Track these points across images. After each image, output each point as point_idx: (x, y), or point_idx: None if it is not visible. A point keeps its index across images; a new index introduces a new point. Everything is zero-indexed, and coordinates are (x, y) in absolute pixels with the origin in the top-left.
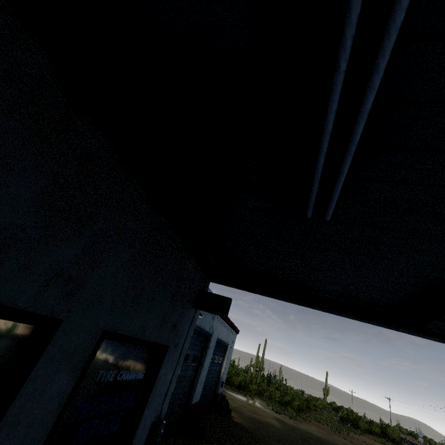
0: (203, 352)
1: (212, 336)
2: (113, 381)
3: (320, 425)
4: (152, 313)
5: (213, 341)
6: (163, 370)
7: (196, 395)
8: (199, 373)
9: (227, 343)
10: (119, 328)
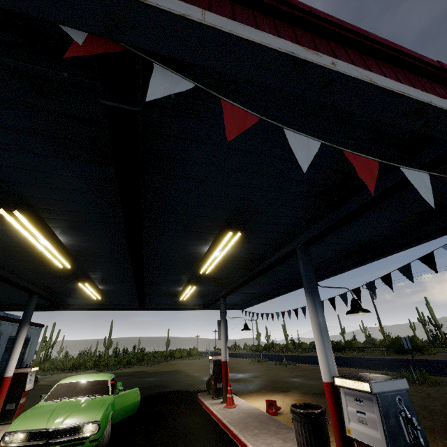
0: None
1: (2, 336)
2: None
3: (141, 367)
4: None
5: (3, 339)
6: None
7: None
8: None
9: (28, 337)
10: None
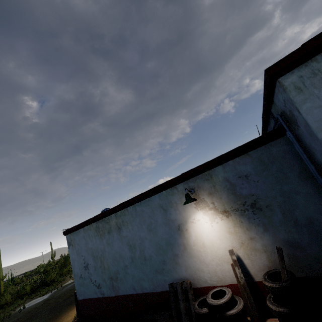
0: None
1: None
2: None
3: None
4: None
5: None
6: None
7: None
8: None
9: None
10: None
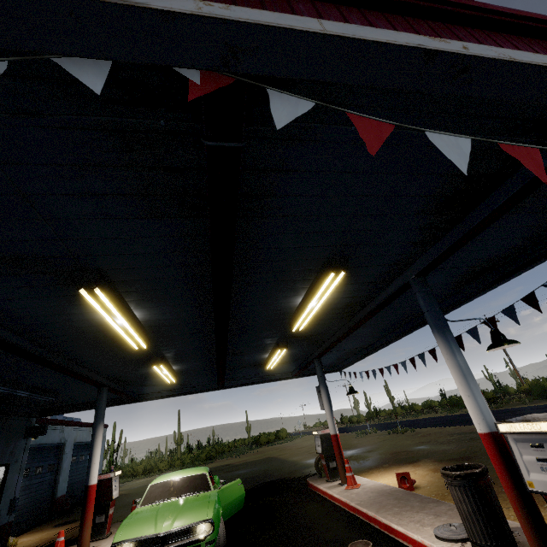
0: (59, 458)
1: (66, 444)
2: None
3: (223, 460)
4: None
5: (69, 447)
6: (10, 475)
7: (61, 490)
8: (60, 474)
9: None
10: None
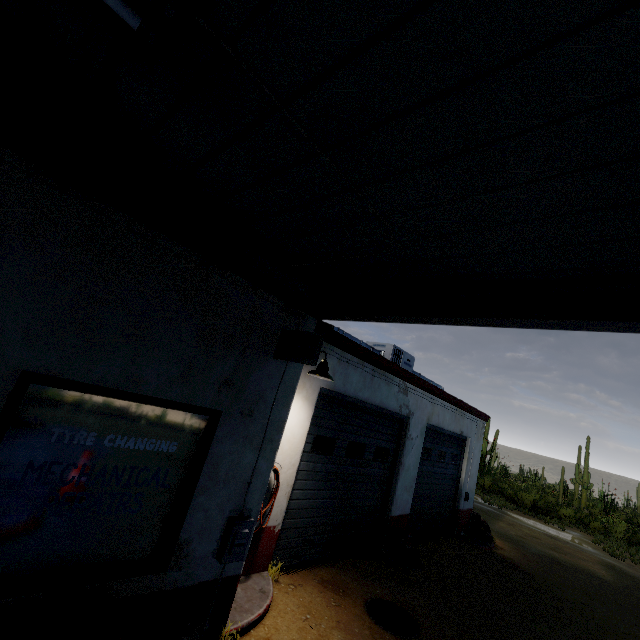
0: (398, 443)
1: (411, 420)
2: (97, 446)
3: None
4: (149, 357)
5: (415, 427)
6: (224, 447)
7: (399, 504)
8: (397, 473)
9: (461, 435)
10: (63, 372)
